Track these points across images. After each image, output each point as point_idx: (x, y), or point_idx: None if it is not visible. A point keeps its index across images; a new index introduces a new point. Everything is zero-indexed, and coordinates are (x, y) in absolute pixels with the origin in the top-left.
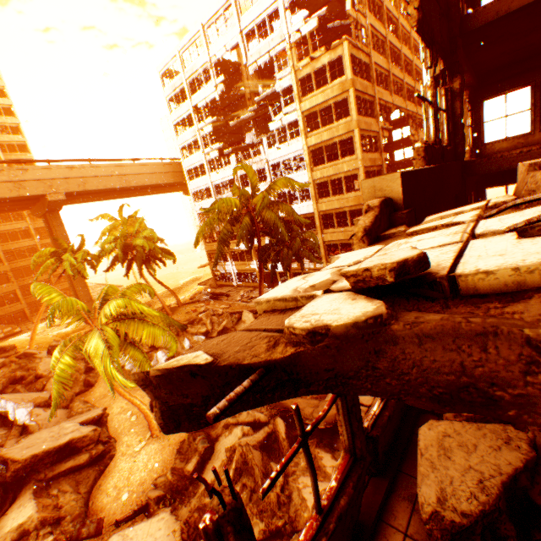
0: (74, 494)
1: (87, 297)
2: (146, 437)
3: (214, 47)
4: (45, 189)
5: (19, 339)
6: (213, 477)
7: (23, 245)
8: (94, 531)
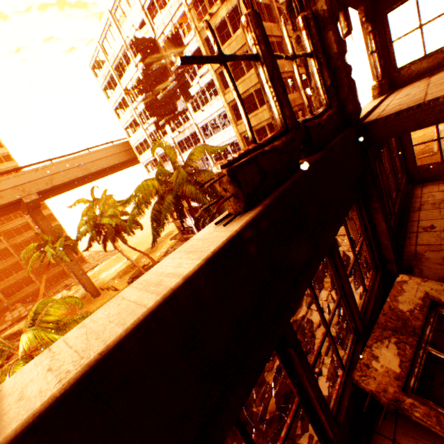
0: None
1: (80, 271)
2: None
3: (125, 30)
4: (19, 194)
5: None
6: None
7: (27, 237)
8: None
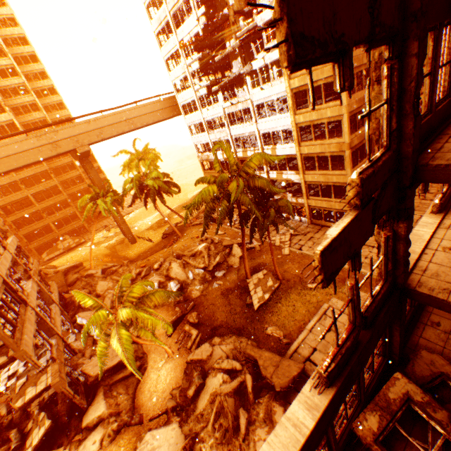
0: (126, 395)
1: (121, 220)
2: (165, 356)
3: None
4: (74, 145)
5: (84, 248)
6: (204, 406)
7: (72, 176)
8: (138, 422)
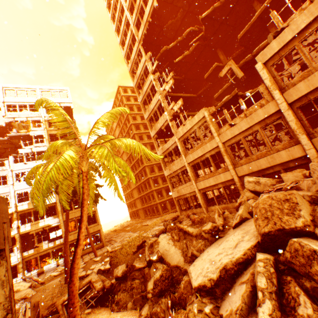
0: None
1: None
2: None
3: None
4: None
5: None
6: (179, 250)
7: None
8: None
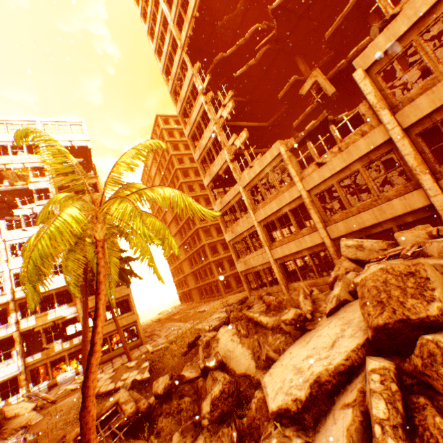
0: None
1: None
2: None
3: None
4: None
5: None
6: (249, 351)
7: None
8: None
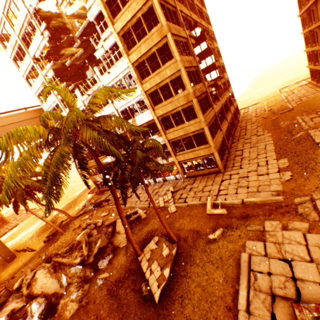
0: None
1: None
2: None
3: None
4: None
5: None
6: None
7: None
8: None
